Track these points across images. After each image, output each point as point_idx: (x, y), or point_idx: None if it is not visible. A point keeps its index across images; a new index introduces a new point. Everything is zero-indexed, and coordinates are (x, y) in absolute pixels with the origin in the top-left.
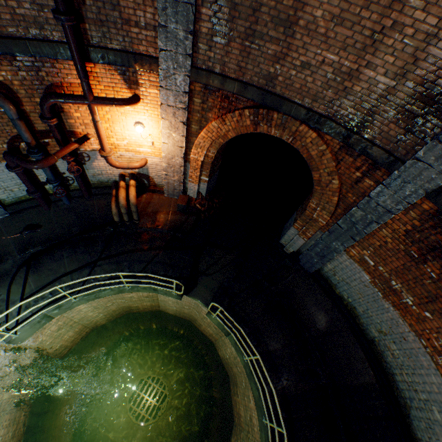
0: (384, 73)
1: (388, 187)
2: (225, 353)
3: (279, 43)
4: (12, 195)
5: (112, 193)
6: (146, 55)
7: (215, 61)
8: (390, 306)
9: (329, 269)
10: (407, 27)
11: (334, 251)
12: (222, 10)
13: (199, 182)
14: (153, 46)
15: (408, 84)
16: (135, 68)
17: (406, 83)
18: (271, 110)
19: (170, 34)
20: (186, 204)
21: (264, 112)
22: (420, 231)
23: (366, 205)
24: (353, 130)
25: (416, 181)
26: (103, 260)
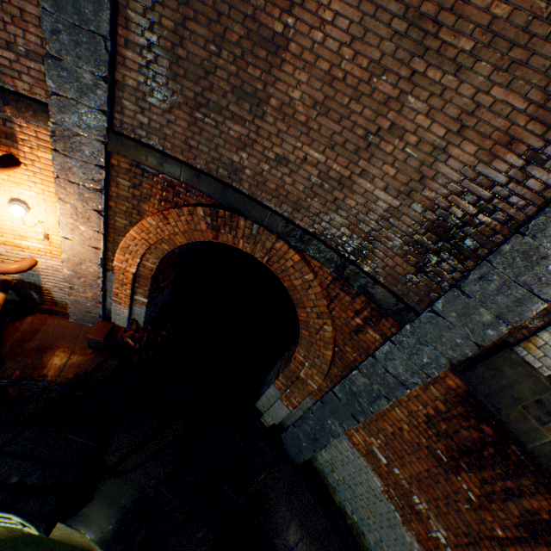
0: (384, 187)
1: (399, 347)
2: None
3: (245, 124)
4: None
5: None
6: (30, 97)
7: (152, 131)
8: (414, 540)
9: (324, 460)
10: (408, 133)
11: (330, 434)
12: (159, 61)
13: (132, 304)
14: (43, 86)
15: (415, 207)
16: (5, 111)
17: (413, 204)
18: (237, 213)
19: (68, 72)
20: (104, 338)
21: (226, 215)
22: (447, 418)
23: (371, 369)
24: (349, 258)
25: (436, 344)
26: None
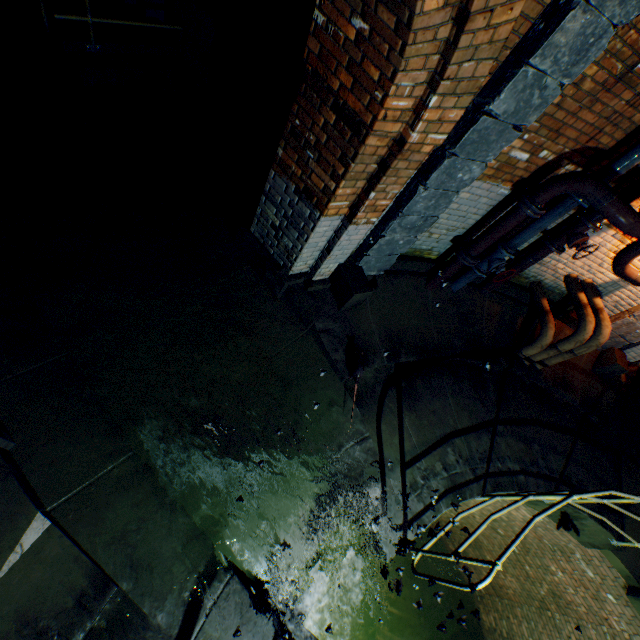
0: None
1: None
2: (528, 634)
3: None
4: (418, 241)
5: (541, 304)
6: None
7: None
8: None
9: None
10: None
11: None
12: None
13: None
14: None
15: None
16: None
17: None
18: None
19: None
20: (627, 370)
21: None
22: None
23: None
24: None
25: None
26: (503, 424)
